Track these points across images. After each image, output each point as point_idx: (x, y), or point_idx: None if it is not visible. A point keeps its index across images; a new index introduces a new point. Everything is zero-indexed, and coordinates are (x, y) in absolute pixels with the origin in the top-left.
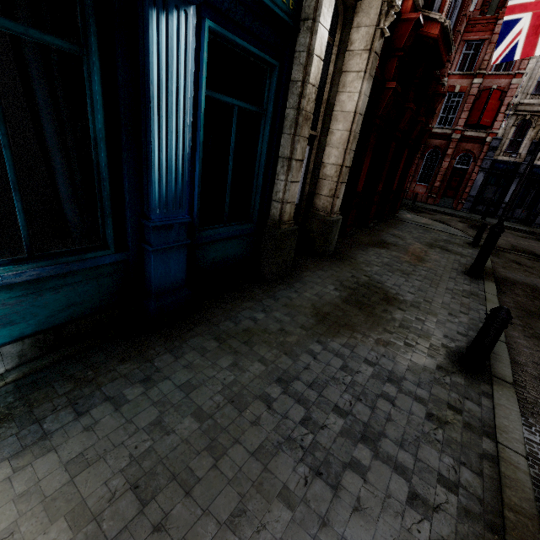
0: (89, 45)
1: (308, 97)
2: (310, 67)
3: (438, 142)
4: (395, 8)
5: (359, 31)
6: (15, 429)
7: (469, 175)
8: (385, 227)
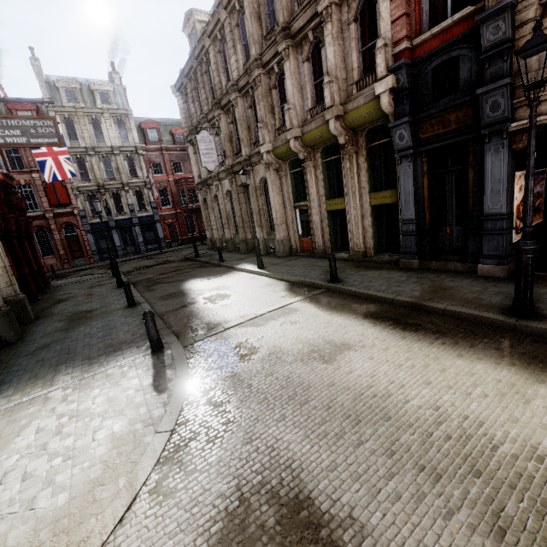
0: None
1: None
2: None
3: (37, 222)
4: None
5: None
6: None
7: (82, 238)
8: (51, 294)
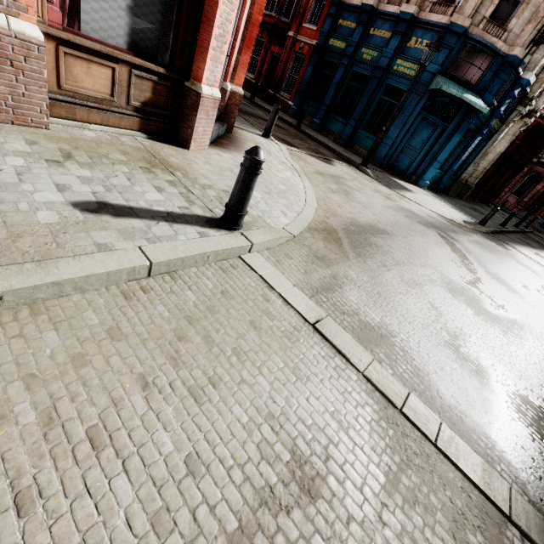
0: (467, 140)
1: (490, 149)
2: (495, 142)
3: (541, 169)
4: (528, 125)
5: (513, 128)
6: (433, 193)
7: None
8: (482, 205)
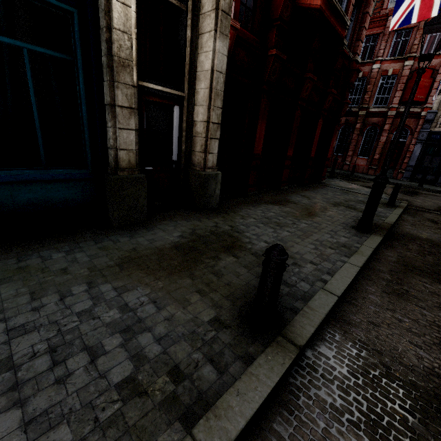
0: None
1: (118, 43)
2: (112, 12)
3: (375, 119)
4: None
5: None
6: None
7: (407, 147)
8: (300, 190)
